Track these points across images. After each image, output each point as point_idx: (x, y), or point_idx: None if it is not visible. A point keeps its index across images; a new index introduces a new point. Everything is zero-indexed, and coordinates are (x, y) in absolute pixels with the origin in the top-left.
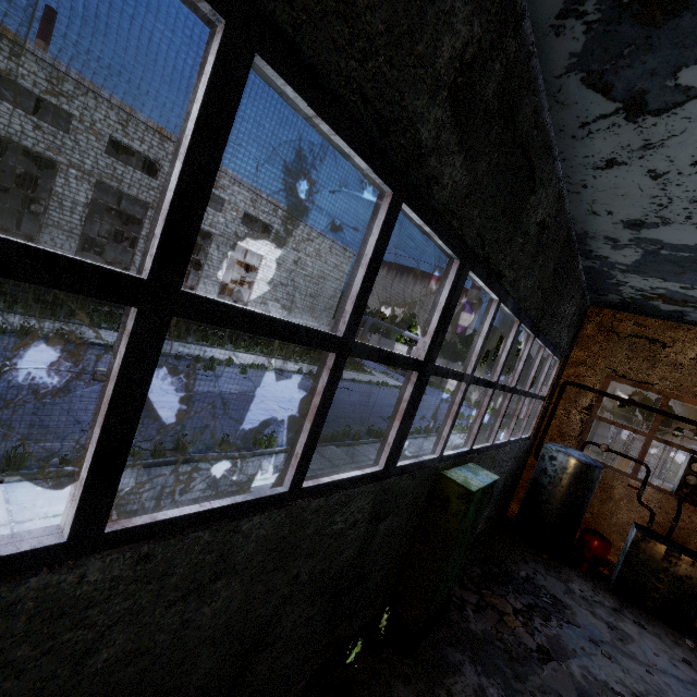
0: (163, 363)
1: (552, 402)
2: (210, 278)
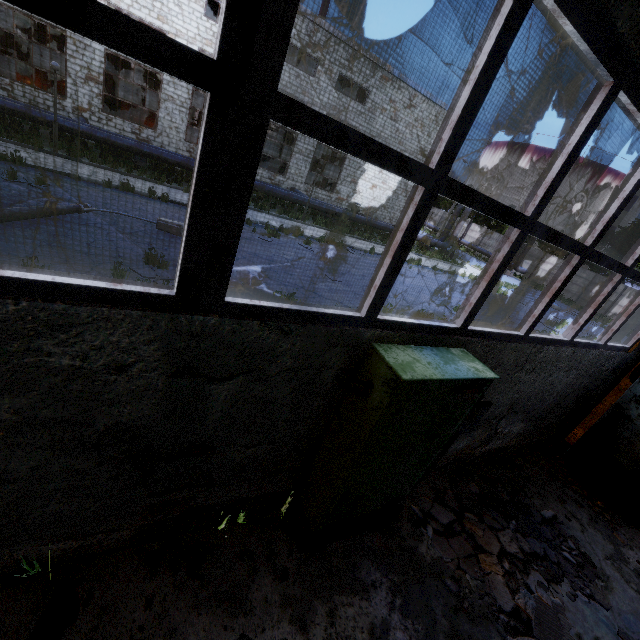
0: None
1: None
2: (302, 153)
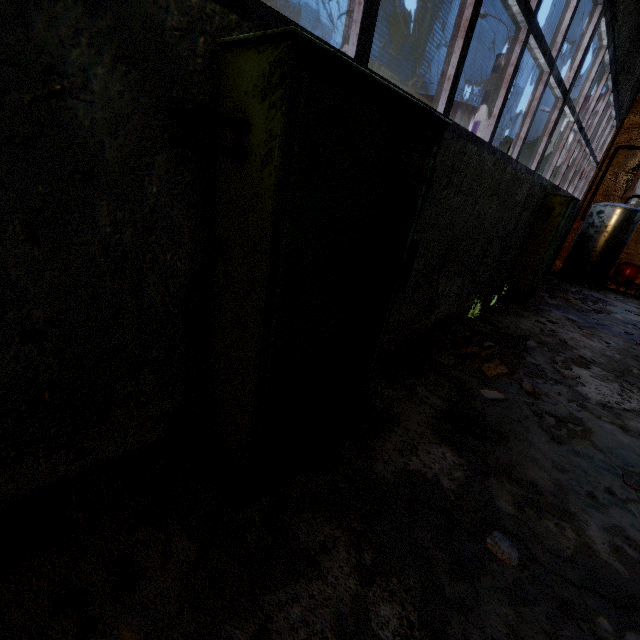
0: None
1: (601, 171)
2: None
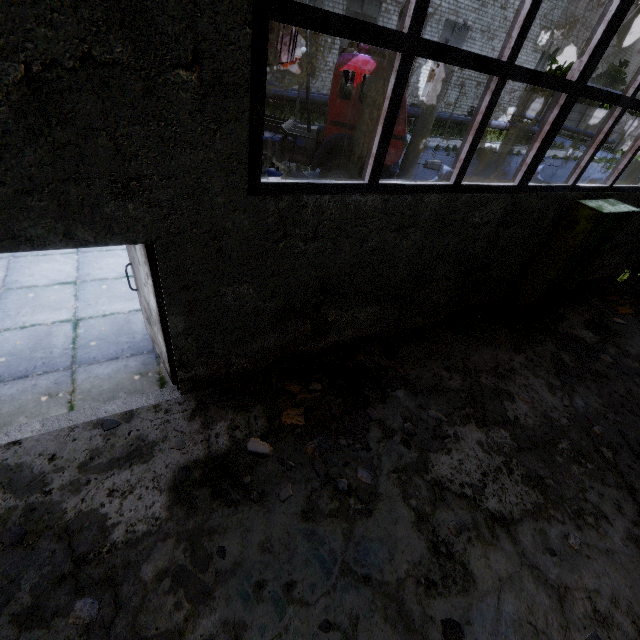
0: (433, 154)
1: None
2: (421, 67)
